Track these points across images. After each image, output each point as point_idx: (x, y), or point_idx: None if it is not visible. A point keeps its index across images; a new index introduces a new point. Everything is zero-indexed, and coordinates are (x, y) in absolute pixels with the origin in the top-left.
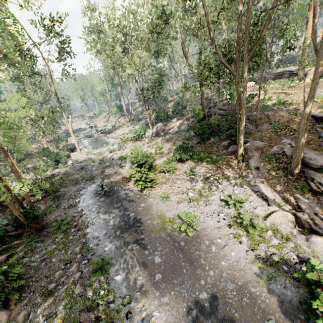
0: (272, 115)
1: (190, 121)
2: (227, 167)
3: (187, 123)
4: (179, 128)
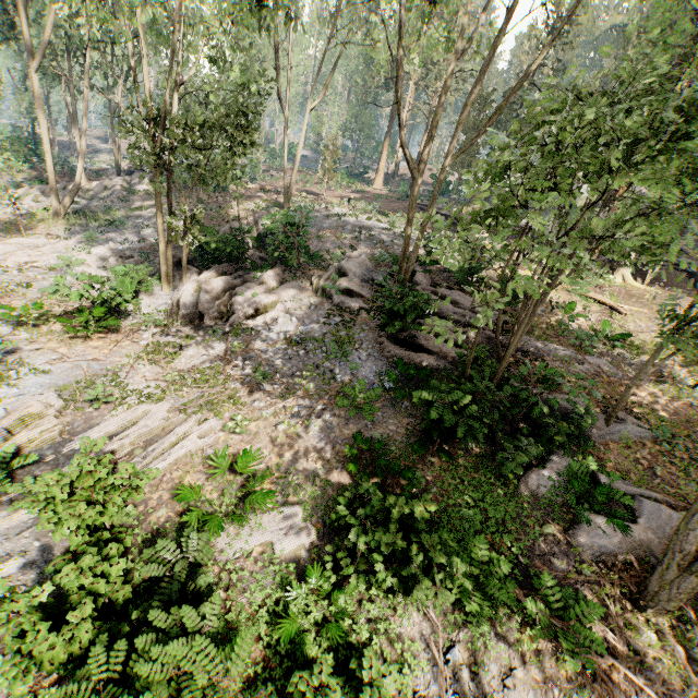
0: (614, 376)
1: (330, 301)
2: (653, 694)
3: (321, 306)
4: (300, 324)
